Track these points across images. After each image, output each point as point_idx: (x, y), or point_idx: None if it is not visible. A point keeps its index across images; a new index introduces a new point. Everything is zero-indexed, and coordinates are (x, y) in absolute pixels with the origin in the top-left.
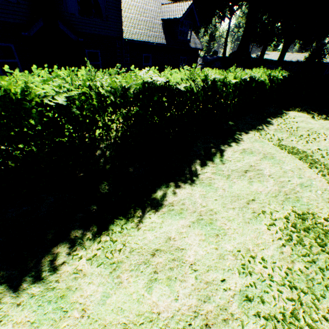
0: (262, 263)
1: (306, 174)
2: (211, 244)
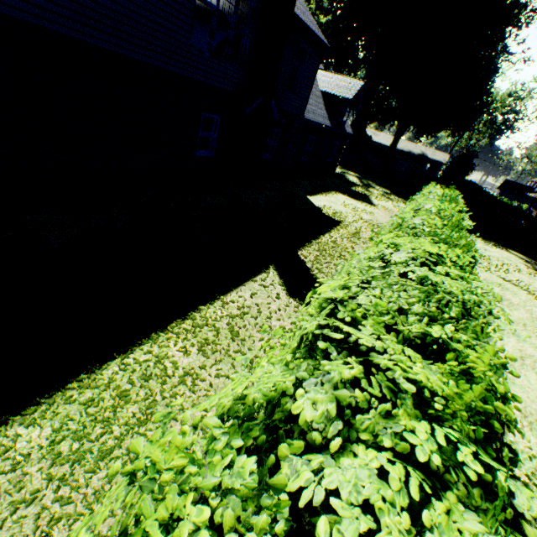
0: None
1: (536, 304)
2: None
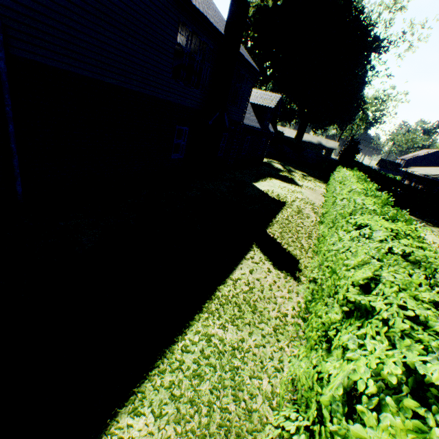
0: None
1: None
2: None
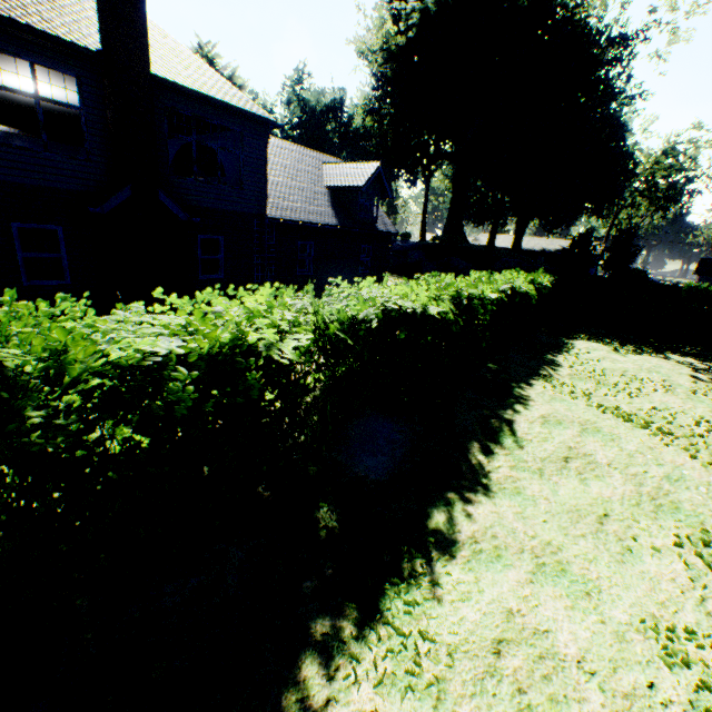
0: (690, 641)
1: (665, 457)
2: (588, 615)
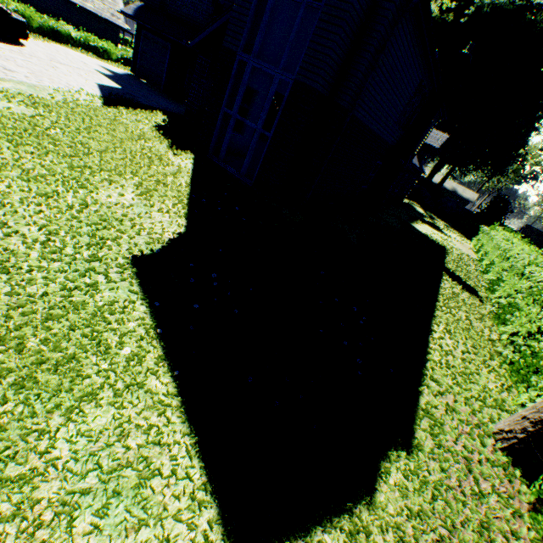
0: None
1: None
2: None
